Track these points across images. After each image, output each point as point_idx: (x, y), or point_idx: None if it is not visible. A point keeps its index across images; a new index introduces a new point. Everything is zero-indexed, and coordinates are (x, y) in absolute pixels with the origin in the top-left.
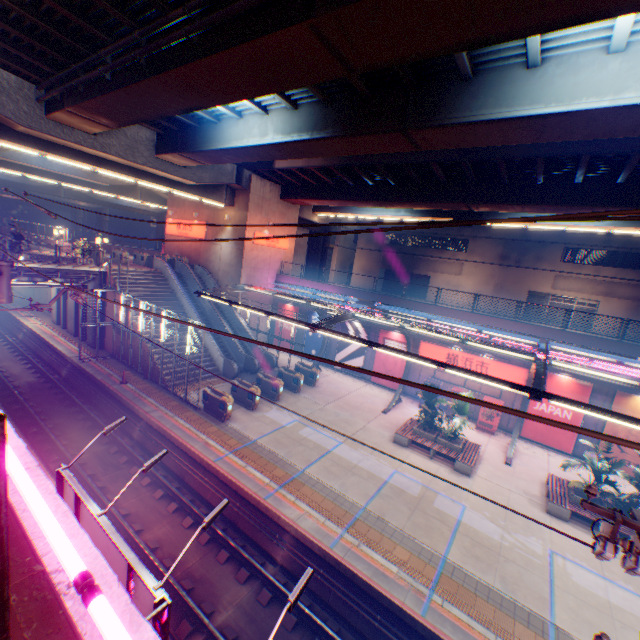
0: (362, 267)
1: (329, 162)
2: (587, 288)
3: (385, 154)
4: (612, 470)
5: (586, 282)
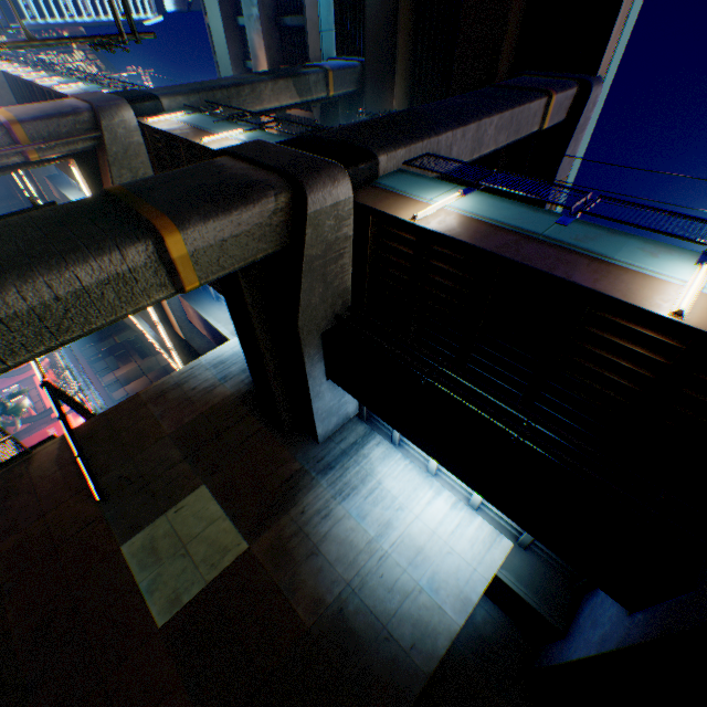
0: (136, 388)
1: None
2: None
3: None
4: (8, 404)
5: None
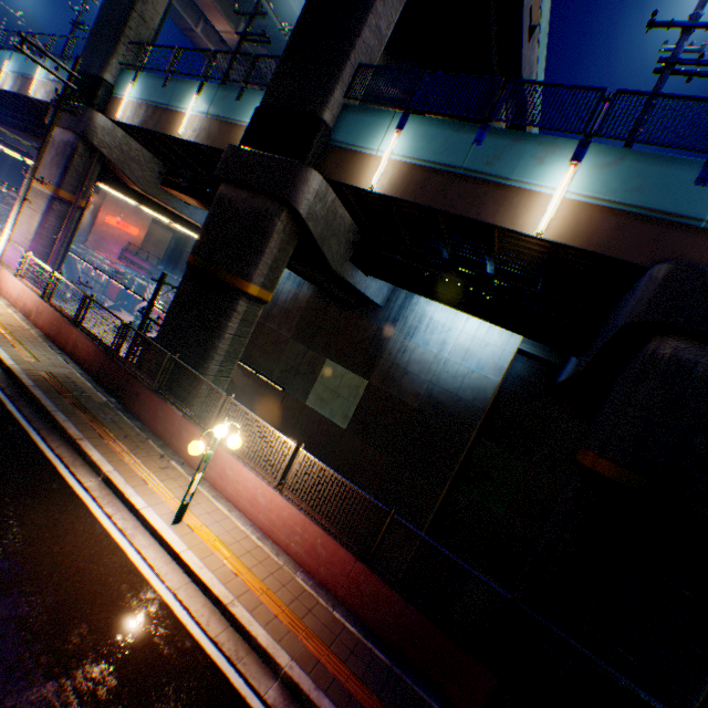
0: None
1: None
2: None
3: None
4: None
5: None
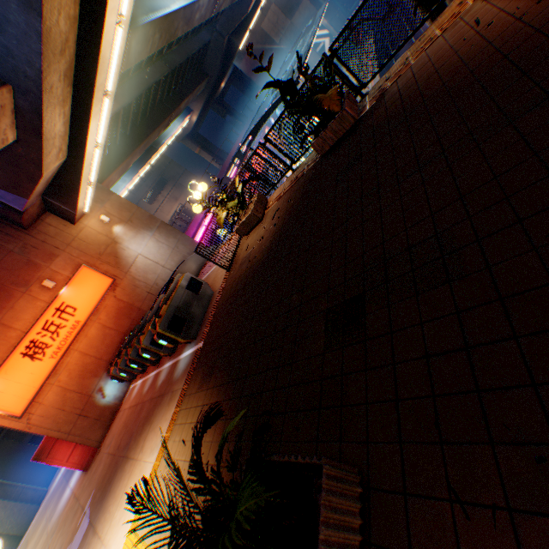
0: None
1: (119, 104)
2: (172, 204)
3: (142, 82)
4: None
5: (168, 203)
